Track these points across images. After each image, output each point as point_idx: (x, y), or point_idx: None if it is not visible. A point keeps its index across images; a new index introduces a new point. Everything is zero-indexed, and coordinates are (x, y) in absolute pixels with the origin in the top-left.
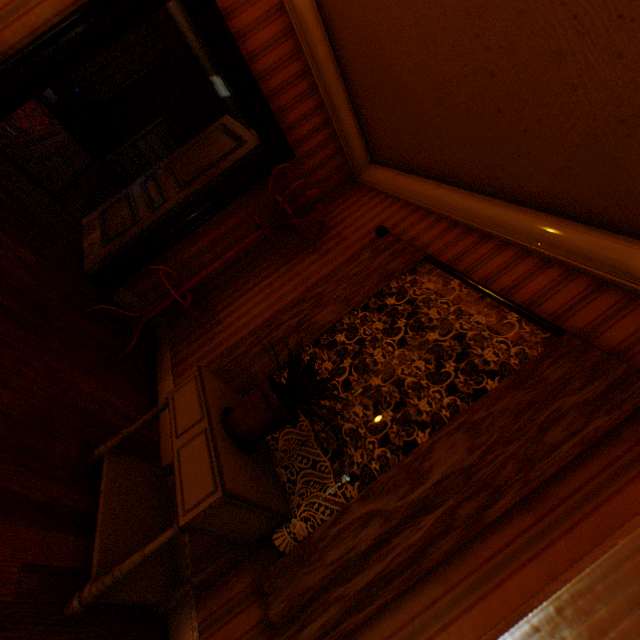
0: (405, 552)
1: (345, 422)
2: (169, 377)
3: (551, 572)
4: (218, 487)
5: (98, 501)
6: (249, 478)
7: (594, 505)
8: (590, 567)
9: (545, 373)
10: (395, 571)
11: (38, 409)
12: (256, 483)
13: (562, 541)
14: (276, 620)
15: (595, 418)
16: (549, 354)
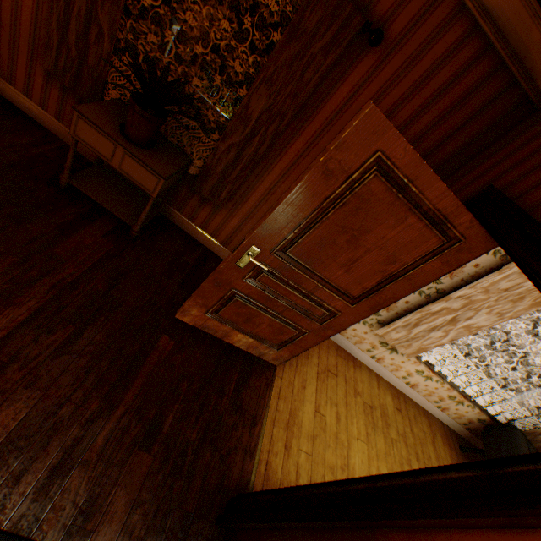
0: (250, 158)
1: (190, 86)
2: (5, 86)
3: (305, 141)
4: (160, 179)
5: (91, 201)
6: (166, 163)
7: (324, 106)
8: (288, 195)
9: (307, 25)
10: (247, 166)
11: (3, 186)
12: (170, 162)
13: (310, 127)
14: (208, 198)
15: (329, 58)
16: (310, 3)
